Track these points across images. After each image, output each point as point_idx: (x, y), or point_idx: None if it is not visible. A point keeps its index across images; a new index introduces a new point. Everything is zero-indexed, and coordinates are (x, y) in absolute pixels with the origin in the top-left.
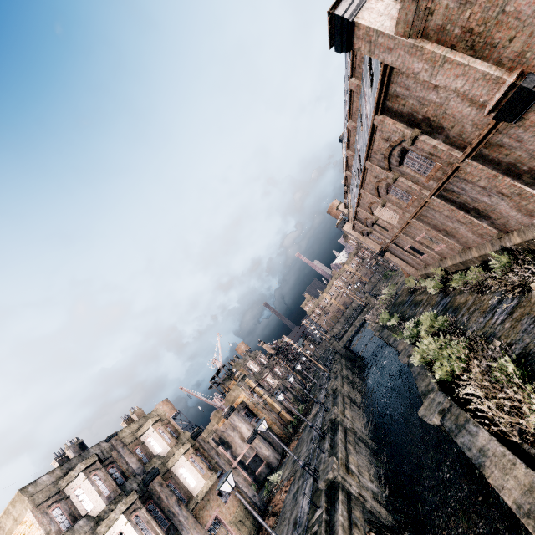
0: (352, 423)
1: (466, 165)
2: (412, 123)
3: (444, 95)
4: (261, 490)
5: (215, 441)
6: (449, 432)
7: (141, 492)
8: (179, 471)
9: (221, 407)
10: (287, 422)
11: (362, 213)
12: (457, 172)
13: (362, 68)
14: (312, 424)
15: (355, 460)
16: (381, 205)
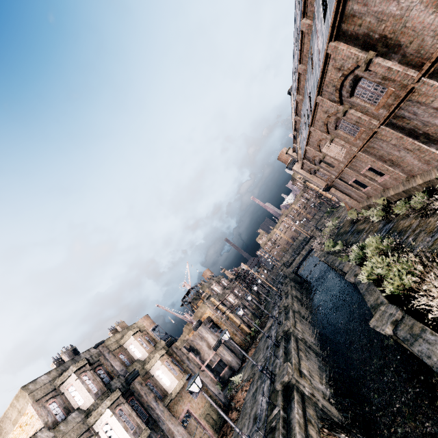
0: (302, 334)
1: (422, 84)
2: (367, 45)
3: (405, 4)
4: (225, 388)
5: (186, 349)
6: (403, 341)
7: (124, 390)
8: (156, 372)
9: (191, 321)
10: (245, 333)
11: (311, 152)
12: (411, 95)
13: (314, 5)
14: (268, 334)
15: (306, 365)
16: (330, 140)
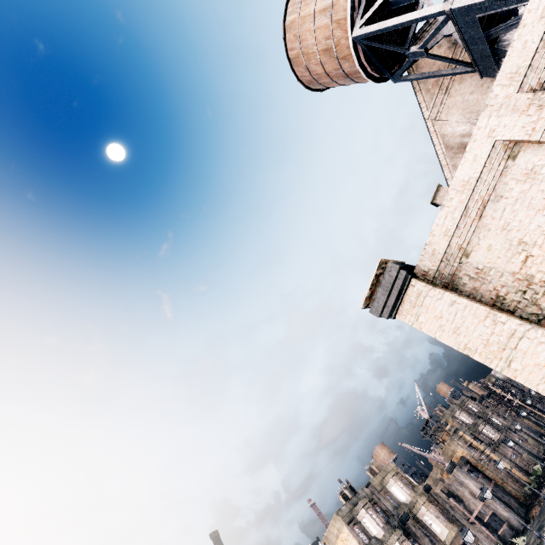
0: None
1: None
2: None
3: None
4: None
5: (444, 493)
6: None
7: (402, 529)
8: (423, 517)
9: (441, 462)
10: (522, 483)
11: None
12: None
13: None
14: (544, 496)
15: None
16: None
